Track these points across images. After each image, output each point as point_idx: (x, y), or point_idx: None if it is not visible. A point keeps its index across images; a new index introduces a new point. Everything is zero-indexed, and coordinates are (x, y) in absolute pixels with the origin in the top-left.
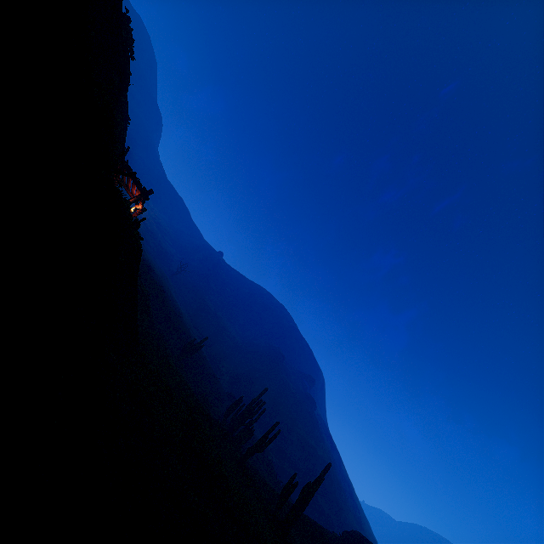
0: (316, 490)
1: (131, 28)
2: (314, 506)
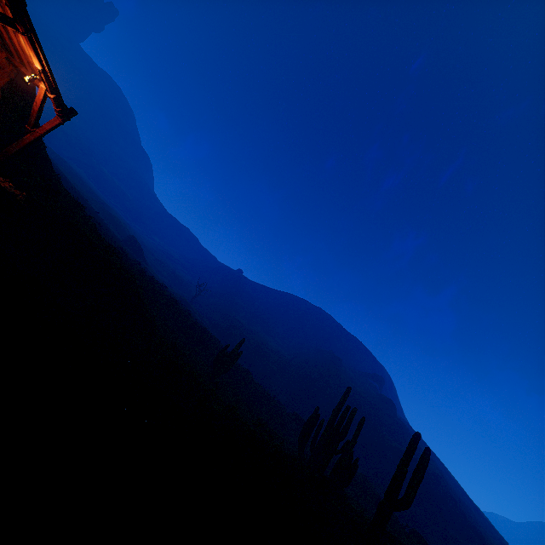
0: None
1: None
2: (449, 543)
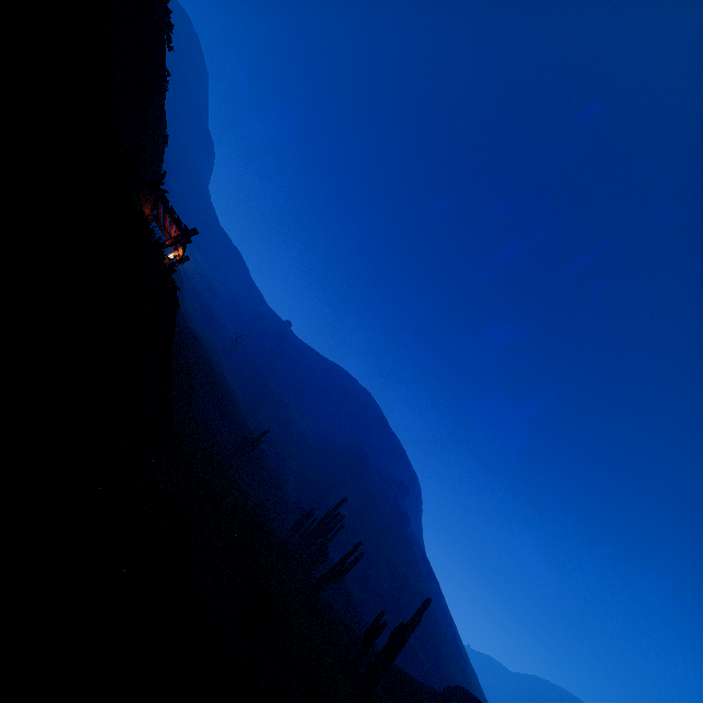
0: (411, 633)
1: (169, 9)
2: (406, 651)
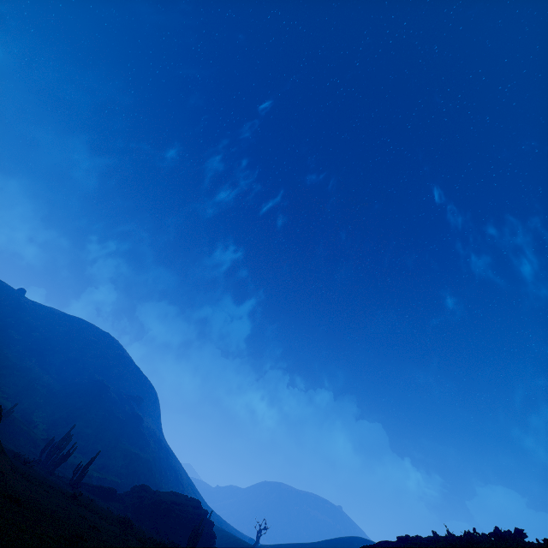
0: (90, 463)
1: None
2: None
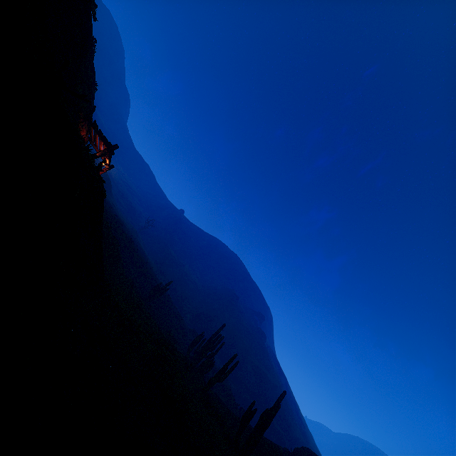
0: (274, 416)
1: None
2: None
